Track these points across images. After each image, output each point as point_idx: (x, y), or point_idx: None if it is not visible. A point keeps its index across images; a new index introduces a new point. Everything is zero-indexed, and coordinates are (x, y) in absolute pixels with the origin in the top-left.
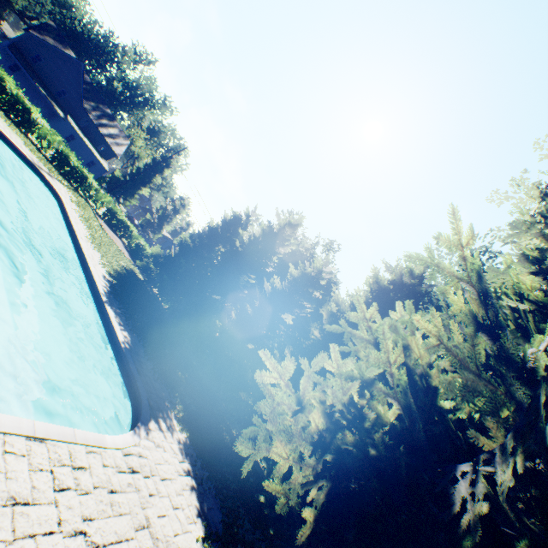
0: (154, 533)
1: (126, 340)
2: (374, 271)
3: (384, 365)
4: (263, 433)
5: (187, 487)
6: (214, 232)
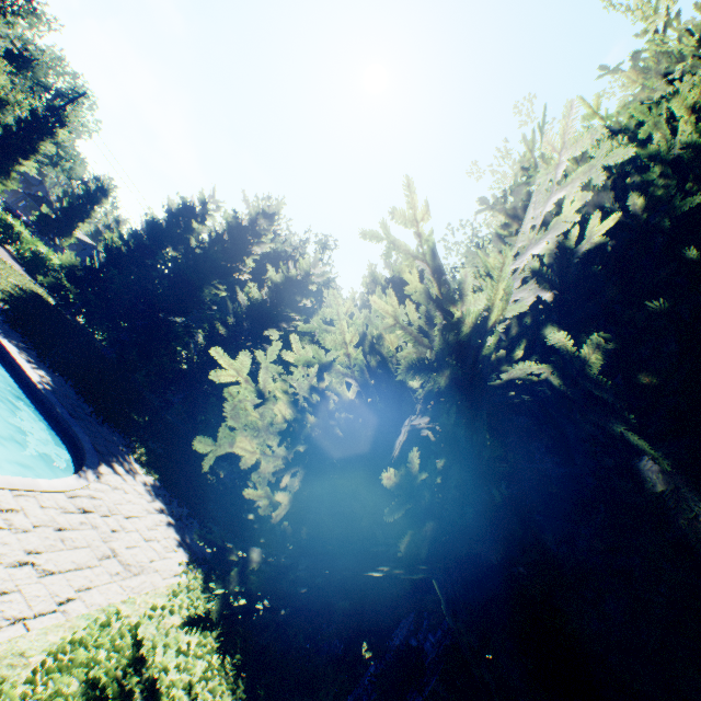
0: (124, 561)
1: (44, 380)
2: (371, 268)
3: (341, 347)
4: (225, 431)
5: (163, 523)
6: (156, 228)
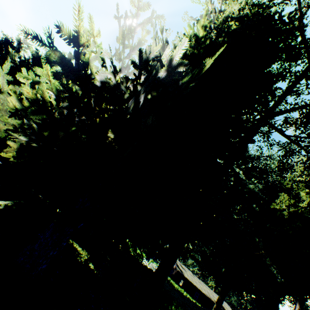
0: None
1: None
2: None
3: (46, 76)
4: None
5: None
6: None
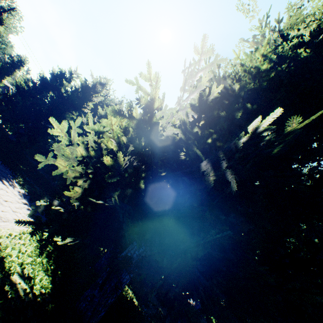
0: None
1: None
2: None
3: (110, 125)
4: (52, 155)
5: (25, 208)
6: (45, 81)
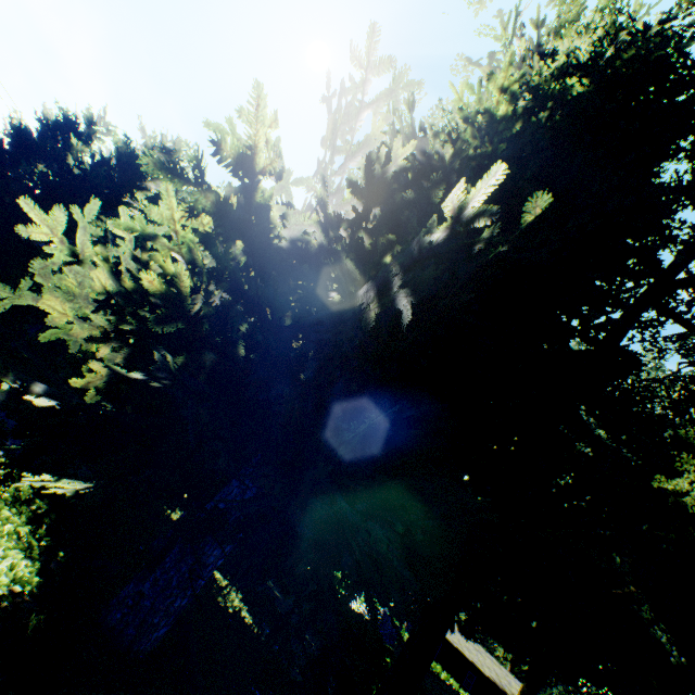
0: None
1: None
2: None
3: (170, 222)
4: (30, 285)
5: None
6: (24, 136)
